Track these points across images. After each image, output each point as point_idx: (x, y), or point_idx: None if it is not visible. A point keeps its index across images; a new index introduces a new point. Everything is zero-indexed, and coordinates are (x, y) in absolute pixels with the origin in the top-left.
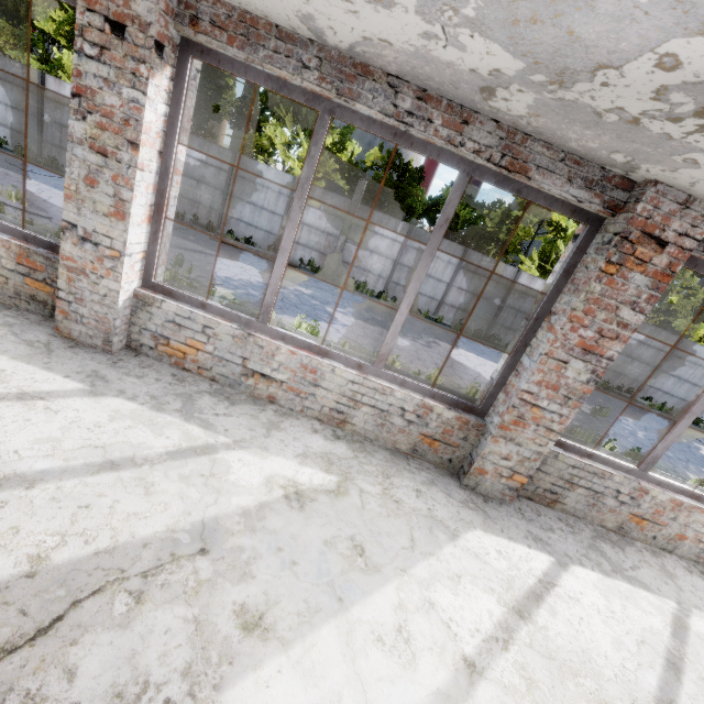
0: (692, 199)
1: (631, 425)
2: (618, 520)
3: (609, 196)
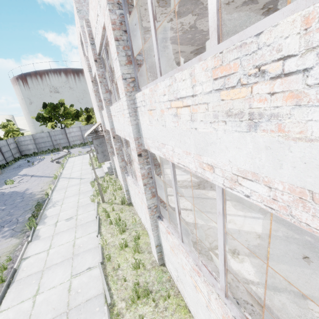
0: None
1: None
2: None
3: None
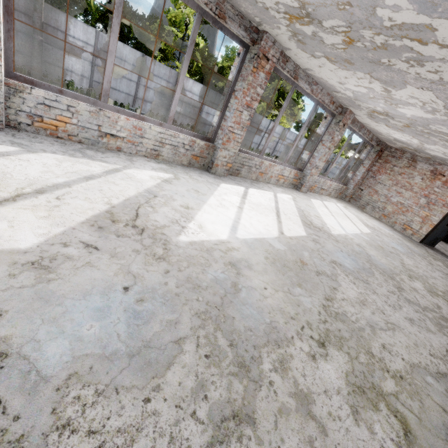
0: (276, 41)
1: None
2: (256, 176)
3: (252, 36)
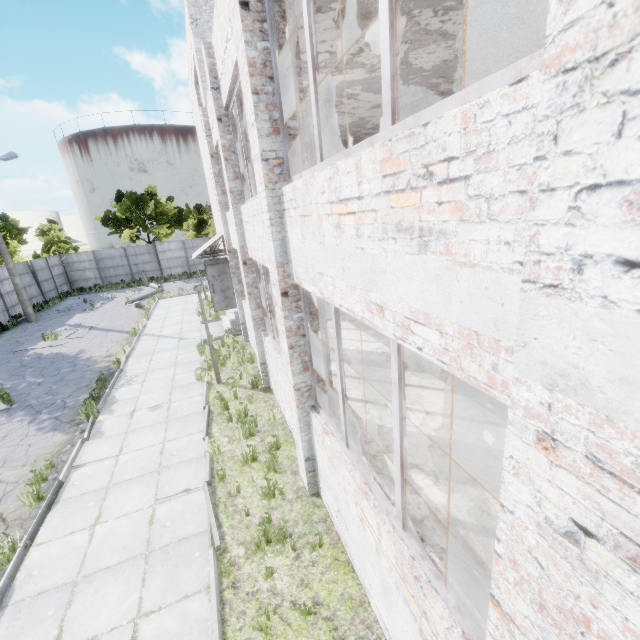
0: None
1: (14, 382)
2: None
3: None
